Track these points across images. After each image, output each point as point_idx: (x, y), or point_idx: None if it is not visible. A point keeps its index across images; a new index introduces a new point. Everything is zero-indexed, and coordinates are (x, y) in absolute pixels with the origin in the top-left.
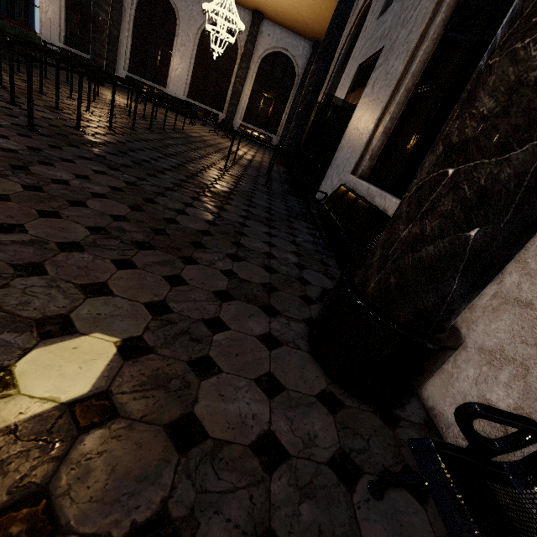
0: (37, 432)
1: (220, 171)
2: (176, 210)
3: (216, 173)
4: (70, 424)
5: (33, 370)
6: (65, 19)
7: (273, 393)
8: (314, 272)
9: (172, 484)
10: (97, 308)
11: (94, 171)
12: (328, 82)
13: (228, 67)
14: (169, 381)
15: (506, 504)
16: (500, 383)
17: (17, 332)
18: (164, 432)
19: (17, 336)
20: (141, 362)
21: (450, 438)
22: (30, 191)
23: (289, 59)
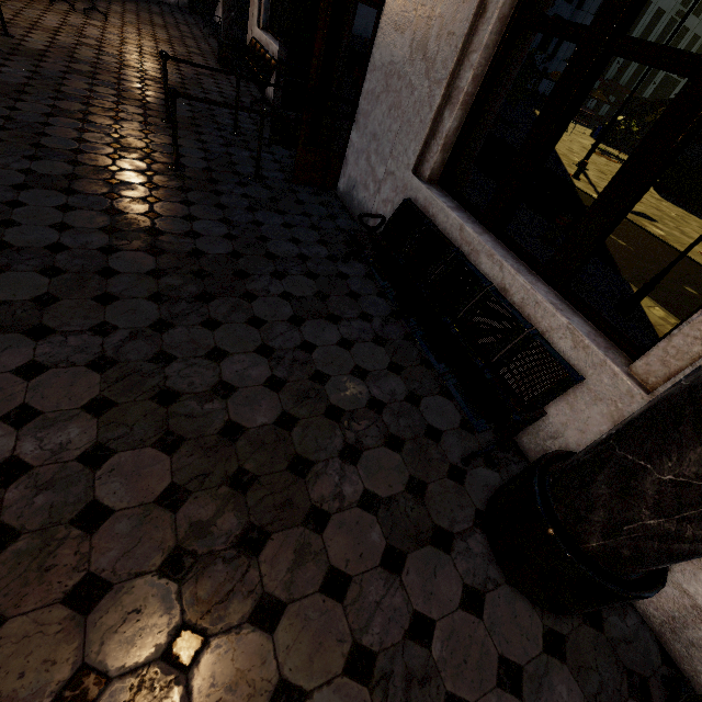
0: None
1: (174, 180)
2: (214, 389)
3: (175, 193)
4: None
5: None
6: None
7: (518, 686)
8: (430, 398)
9: None
10: None
11: (20, 375)
12: None
13: None
14: None
15: (701, 669)
16: (699, 581)
17: None
18: None
19: None
20: None
21: (640, 604)
22: None
23: None
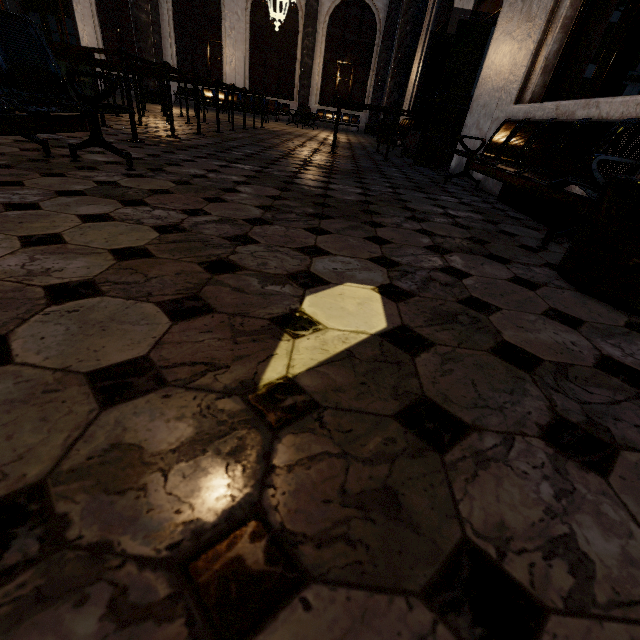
0: (372, 356)
1: (329, 154)
2: (320, 187)
3: (327, 156)
4: (396, 350)
5: (321, 311)
6: (102, 40)
7: (573, 325)
8: (510, 225)
9: (545, 396)
10: (328, 265)
11: (218, 166)
12: (431, 11)
13: (290, 40)
14: (455, 317)
15: None
16: None
17: (278, 285)
18: (493, 356)
19: (281, 288)
20: (412, 303)
21: None
22: (182, 185)
23: (364, 5)
